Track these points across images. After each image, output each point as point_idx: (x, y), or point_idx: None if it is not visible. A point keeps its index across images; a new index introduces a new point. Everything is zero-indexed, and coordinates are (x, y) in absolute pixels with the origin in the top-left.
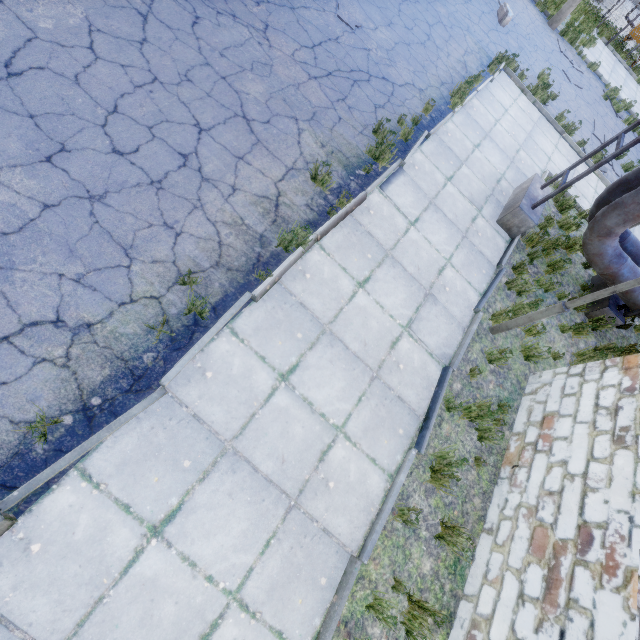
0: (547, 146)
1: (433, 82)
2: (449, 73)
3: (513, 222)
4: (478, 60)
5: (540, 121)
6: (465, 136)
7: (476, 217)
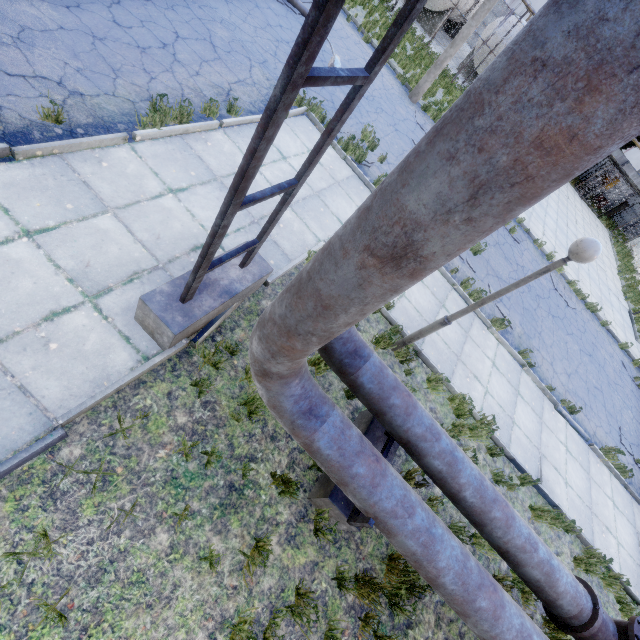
0: (347, 211)
1: (125, 92)
2: (179, 92)
3: (150, 323)
4: (261, 95)
5: (349, 181)
6: (152, 173)
7: (70, 309)
